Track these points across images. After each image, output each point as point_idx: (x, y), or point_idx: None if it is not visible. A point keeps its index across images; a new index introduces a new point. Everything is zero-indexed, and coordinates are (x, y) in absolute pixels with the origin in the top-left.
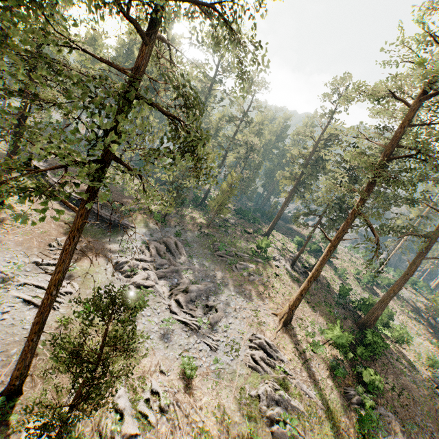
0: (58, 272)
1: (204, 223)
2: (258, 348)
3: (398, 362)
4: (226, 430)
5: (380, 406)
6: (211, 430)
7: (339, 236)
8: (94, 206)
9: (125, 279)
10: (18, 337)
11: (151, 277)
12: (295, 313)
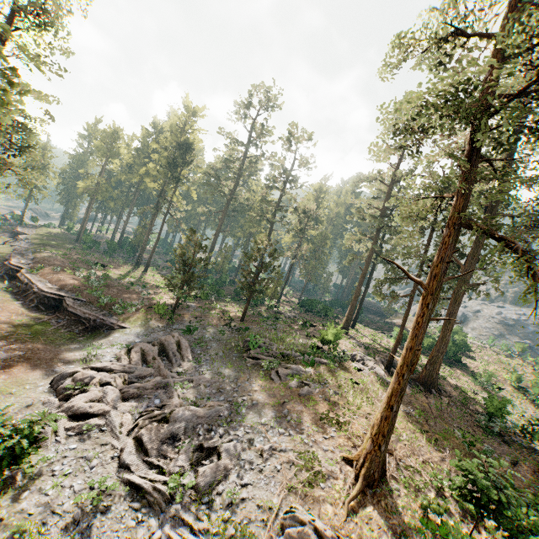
0: None
1: (241, 316)
2: None
3: None
4: None
5: None
6: None
7: (436, 272)
8: (70, 302)
9: (57, 403)
10: None
11: (109, 397)
12: (394, 454)
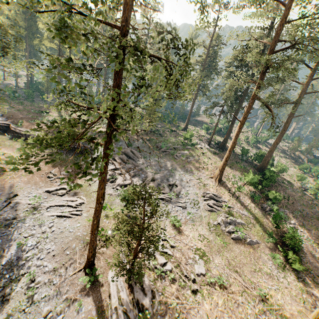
0: (101, 188)
1: (142, 132)
2: (209, 199)
3: (282, 183)
4: (208, 245)
5: (280, 208)
6: (201, 248)
7: (245, 116)
8: None
9: (111, 184)
10: (70, 237)
11: (127, 178)
12: None
